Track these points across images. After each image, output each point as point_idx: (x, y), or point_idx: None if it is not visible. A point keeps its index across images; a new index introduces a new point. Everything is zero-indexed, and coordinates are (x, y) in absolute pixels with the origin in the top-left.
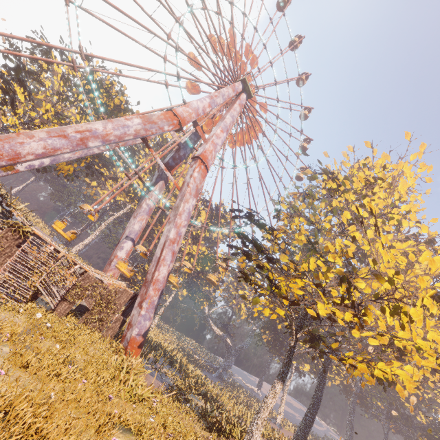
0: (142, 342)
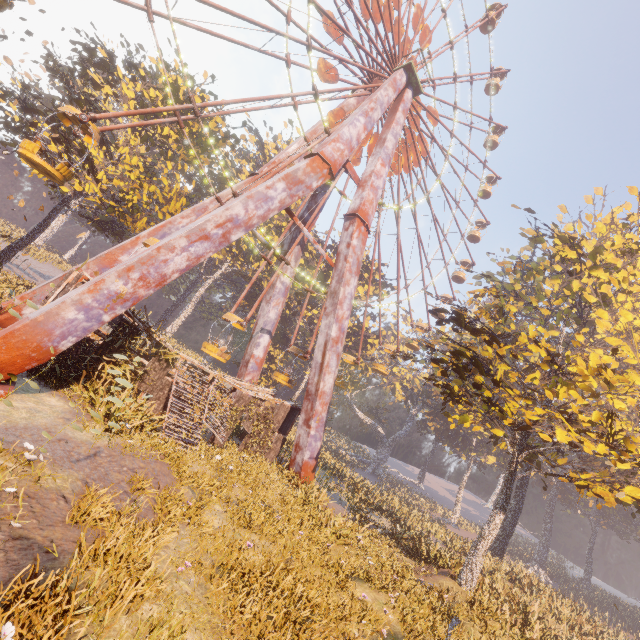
0: (315, 465)
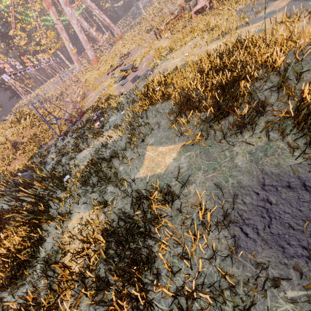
0: (122, 33)
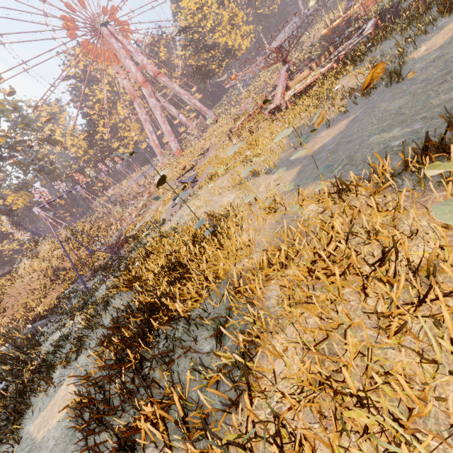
0: (216, 116)
